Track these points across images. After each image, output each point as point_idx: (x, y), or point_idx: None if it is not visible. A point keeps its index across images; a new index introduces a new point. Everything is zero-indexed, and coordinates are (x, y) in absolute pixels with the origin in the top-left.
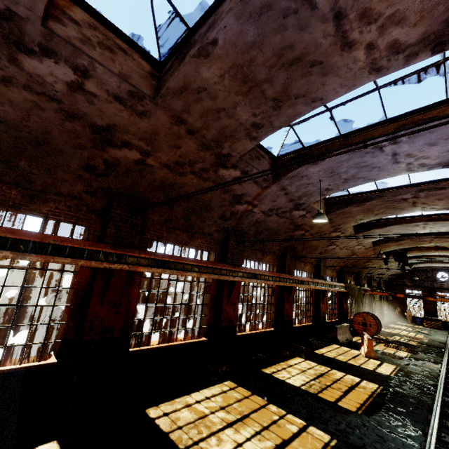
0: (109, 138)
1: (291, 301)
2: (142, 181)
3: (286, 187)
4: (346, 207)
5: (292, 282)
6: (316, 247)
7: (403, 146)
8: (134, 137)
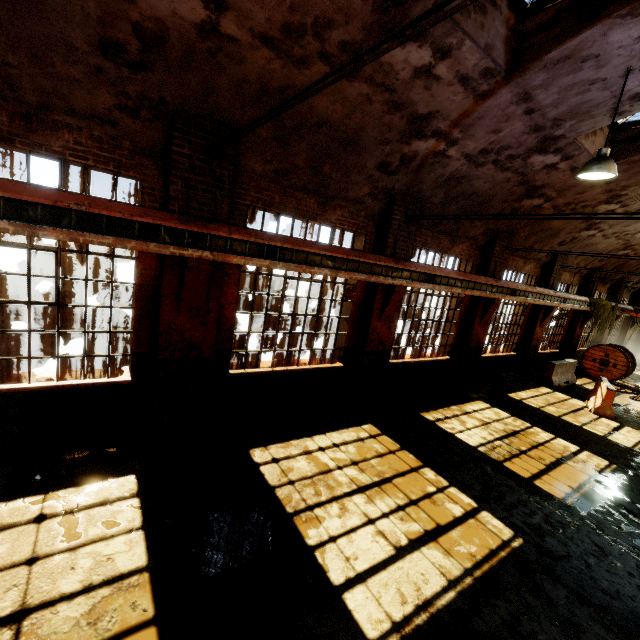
0: None
1: (487, 320)
2: (220, 81)
3: (534, 94)
4: None
5: (495, 291)
6: (556, 231)
7: None
8: None
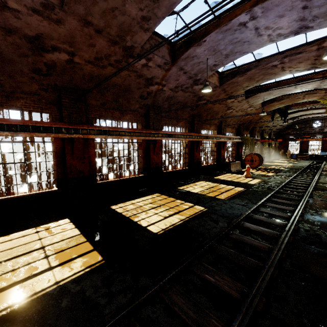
0: (41, 45)
1: (199, 150)
2: (76, 76)
3: (183, 67)
4: (233, 78)
5: (199, 138)
6: (217, 112)
7: (260, 21)
8: (59, 42)
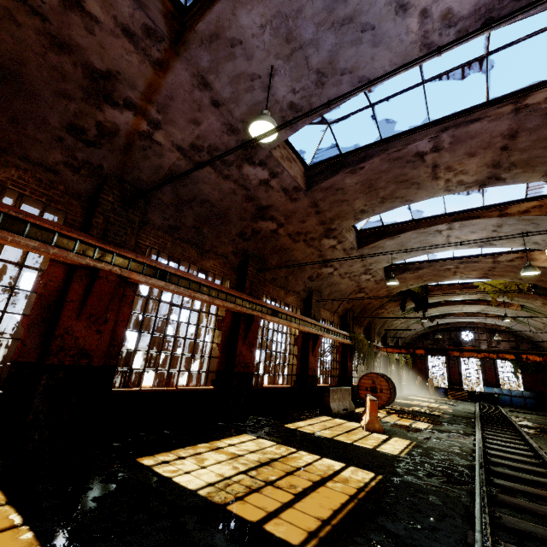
0: None
1: (252, 341)
2: None
3: (209, 80)
4: (335, 174)
5: (254, 308)
6: (302, 264)
7: None
8: None
